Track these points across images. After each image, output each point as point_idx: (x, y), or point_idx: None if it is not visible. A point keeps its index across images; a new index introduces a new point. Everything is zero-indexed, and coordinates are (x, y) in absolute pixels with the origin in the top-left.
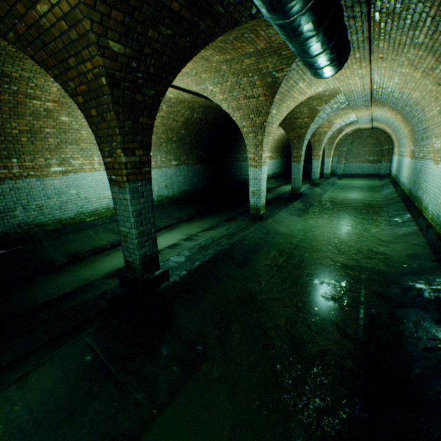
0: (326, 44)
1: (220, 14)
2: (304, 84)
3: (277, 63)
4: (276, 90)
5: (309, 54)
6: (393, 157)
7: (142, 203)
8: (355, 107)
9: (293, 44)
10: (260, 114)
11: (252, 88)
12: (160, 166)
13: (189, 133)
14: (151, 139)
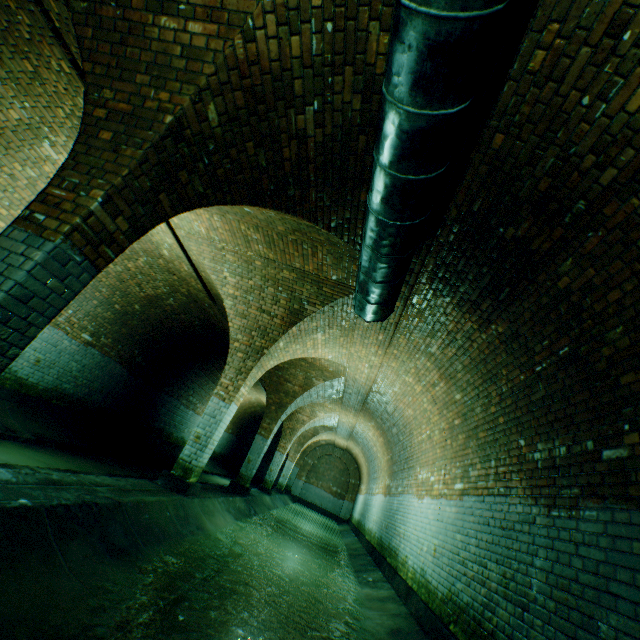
0: (393, 278)
1: (310, 198)
2: (323, 338)
3: (314, 295)
4: (298, 321)
5: (376, 277)
6: (359, 496)
7: (49, 287)
8: (346, 404)
9: (373, 255)
10: (267, 336)
11: (274, 303)
12: (59, 324)
13: (145, 315)
14: (151, 228)
